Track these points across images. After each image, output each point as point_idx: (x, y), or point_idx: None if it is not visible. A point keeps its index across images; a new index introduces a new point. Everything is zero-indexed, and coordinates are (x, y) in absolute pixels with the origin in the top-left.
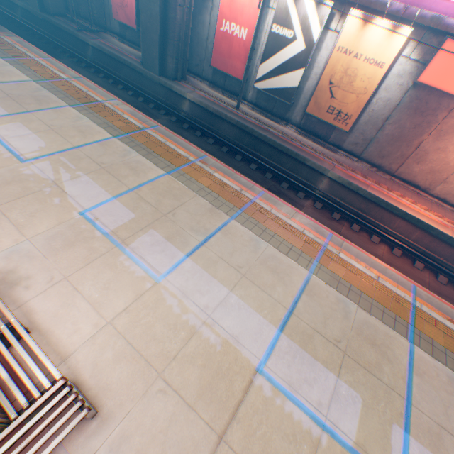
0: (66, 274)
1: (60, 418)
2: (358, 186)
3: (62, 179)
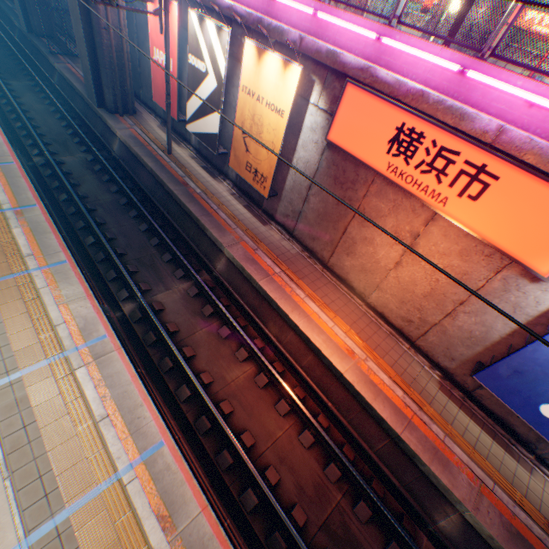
0: None
1: None
2: (251, 274)
3: None
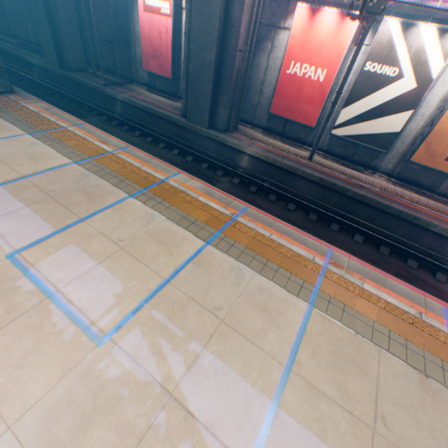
0: None
1: None
2: None
3: (173, 375)
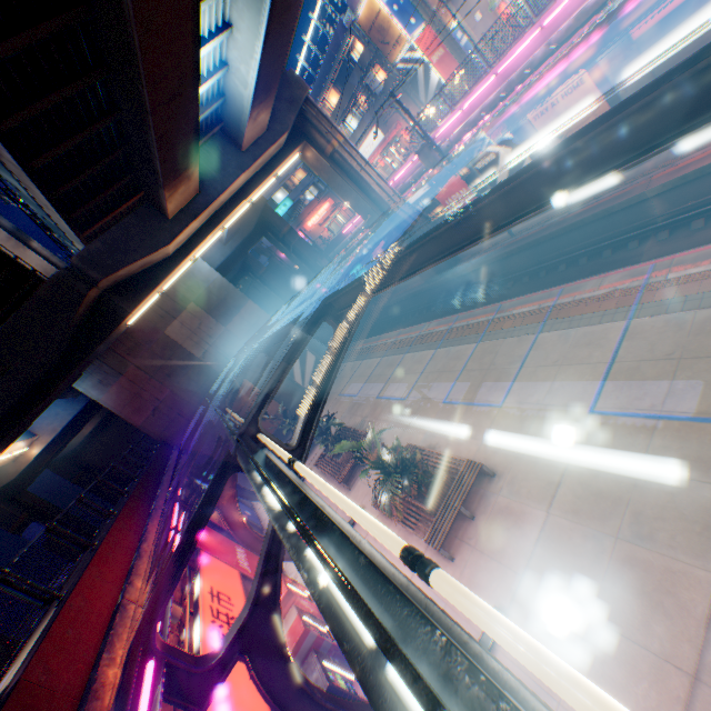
0: (451, 433)
1: (479, 483)
2: (695, 170)
3: (424, 394)
